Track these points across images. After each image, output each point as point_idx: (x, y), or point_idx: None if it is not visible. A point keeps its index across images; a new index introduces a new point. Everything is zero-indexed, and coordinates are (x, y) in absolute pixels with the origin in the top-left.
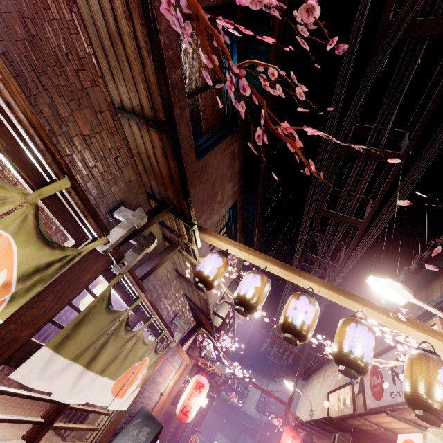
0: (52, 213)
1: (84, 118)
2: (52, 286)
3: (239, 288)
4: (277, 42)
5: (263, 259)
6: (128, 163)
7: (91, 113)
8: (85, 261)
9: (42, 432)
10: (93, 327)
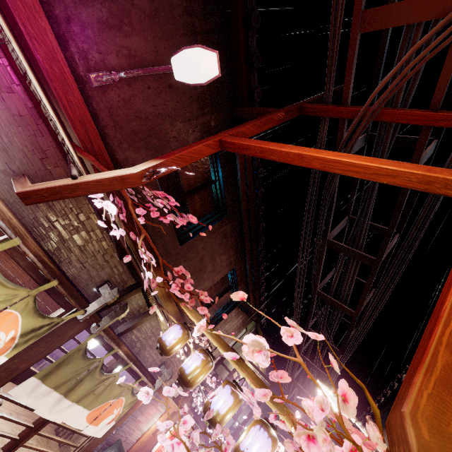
0: (50, 295)
1: (80, 237)
2: (44, 338)
3: (185, 362)
4: (244, 166)
5: (215, 340)
6: (114, 256)
7: (85, 233)
8: (70, 323)
9: (30, 434)
10: (71, 368)
